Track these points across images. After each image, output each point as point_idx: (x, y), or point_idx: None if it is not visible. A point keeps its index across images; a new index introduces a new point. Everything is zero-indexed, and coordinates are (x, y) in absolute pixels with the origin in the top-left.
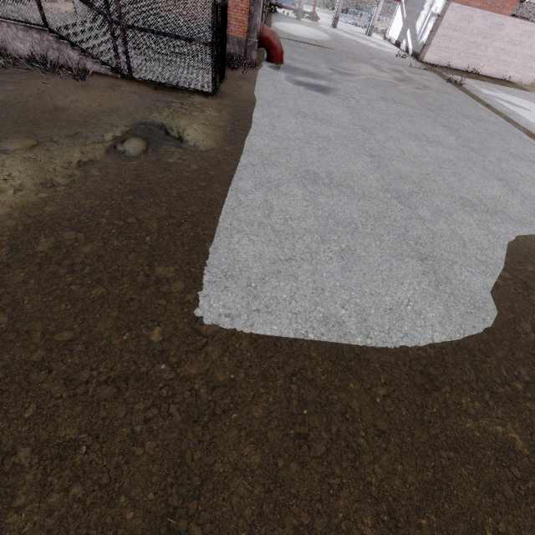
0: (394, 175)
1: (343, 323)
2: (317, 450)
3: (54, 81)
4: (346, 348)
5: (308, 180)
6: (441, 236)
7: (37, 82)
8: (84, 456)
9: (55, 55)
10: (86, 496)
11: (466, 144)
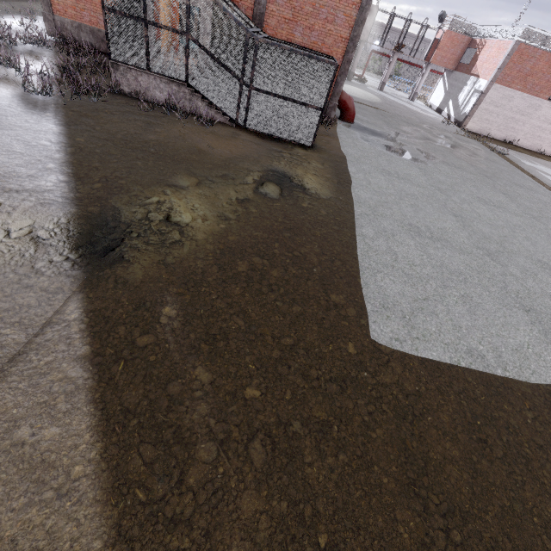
0: (479, 234)
1: (484, 357)
2: (497, 453)
3: (188, 126)
4: (491, 377)
5: (414, 233)
6: (535, 293)
7: (176, 126)
8: (338, 433)
9: (185, 104)
10: (351, 462)
11: (526, 211)
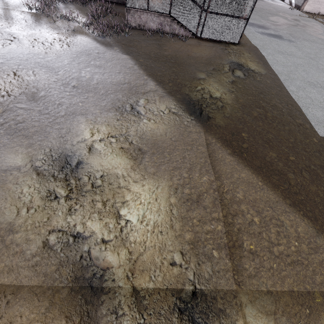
0: None
1: None
2: None
3: (176, 42)
4: None
5: (312, 86)
6: None
7: (170, 43)
8: None
9: (167, 28)
10: None
11: None
